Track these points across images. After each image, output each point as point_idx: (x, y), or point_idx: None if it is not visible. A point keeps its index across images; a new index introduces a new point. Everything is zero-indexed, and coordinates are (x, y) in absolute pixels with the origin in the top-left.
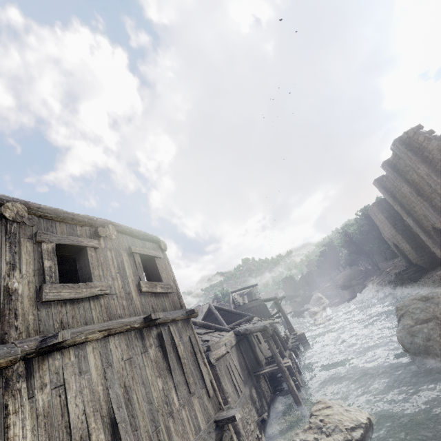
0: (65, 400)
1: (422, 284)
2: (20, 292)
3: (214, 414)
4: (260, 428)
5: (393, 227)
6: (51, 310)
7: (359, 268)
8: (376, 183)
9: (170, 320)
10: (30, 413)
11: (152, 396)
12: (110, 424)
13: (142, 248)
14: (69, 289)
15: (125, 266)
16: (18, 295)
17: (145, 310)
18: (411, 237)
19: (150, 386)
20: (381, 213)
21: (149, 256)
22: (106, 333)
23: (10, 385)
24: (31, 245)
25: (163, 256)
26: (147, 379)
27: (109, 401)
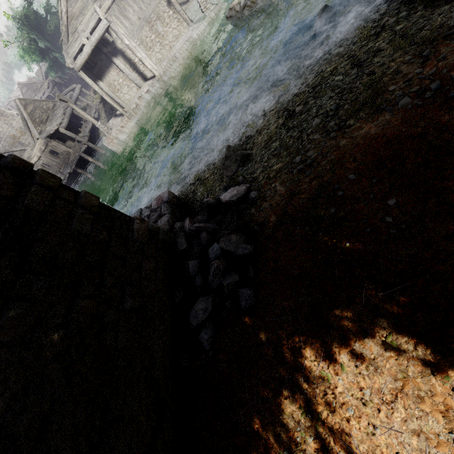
0: None
1: None
2: None
3: None
4: None
5: None
6: None
7: None
8: None
9: None
10: None
11: None
12: None
13: None
14: None
15: None
16: None
17: None
18: None
19: None
20: None
21: None
22: None
23: None
24: None
25: None
26: None
27: None
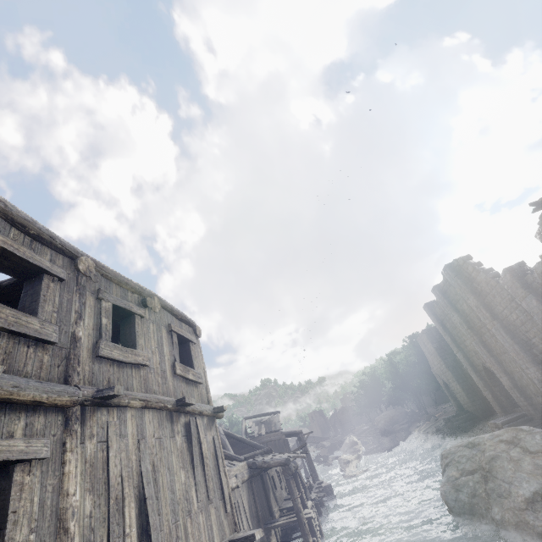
0: (107, 457)
1: (473, 435)
2: (82, 341)
3: (229, 534)
4: None
5: (443, 361)
6: (102, 366)
7: (404, 409)
8: (426, 308)
9: (198, 411)
10: (81, 457)
11: (175, 486)
12: (138, 498)
13: (181, 328)
14: (119, 351)
15: (163, 342)
16: (81, 344)
17: (176, 394)
18: (462, 376)
19: (174, 474)
20: (431, 343)
21: (185, 339)
22: (144, 404)
23: (70, 424)
24: (93, 300)
25: (197, 343)
26: (173, 466)
27: (140, 474)
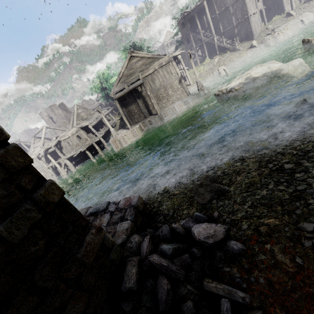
0: None
1: None
2: None
3: None
4: (53, 171)
5: None
6: None
7: None
8: None
9: None
10: None
11: None
12: None
13: None
14: None
15: None
16: None
17: None
18: None
19: None
20: None
21: None
22: None
23: None
24: None
25: None
26: None
27: None
